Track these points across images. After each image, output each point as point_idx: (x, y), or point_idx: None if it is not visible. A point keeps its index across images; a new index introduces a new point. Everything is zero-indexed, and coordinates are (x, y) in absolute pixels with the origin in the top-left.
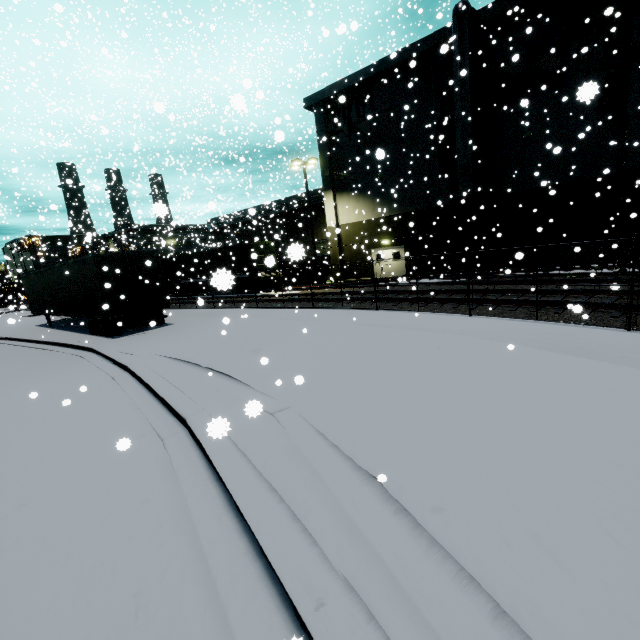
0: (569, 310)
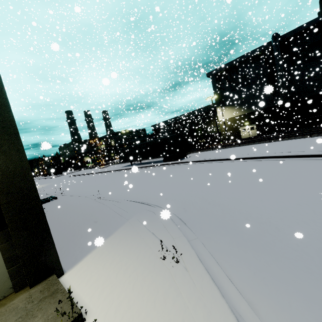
0: None
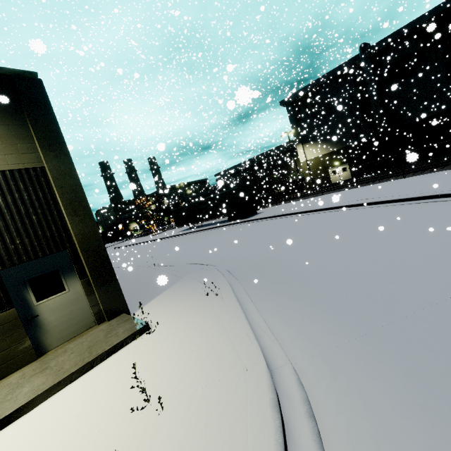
0: (445, 167)
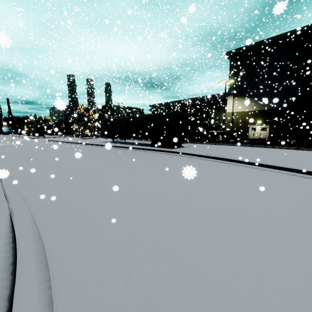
0: None
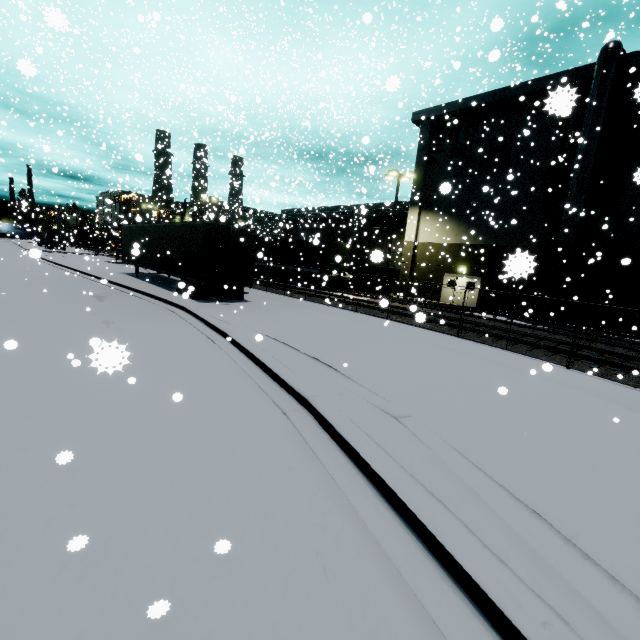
0: None
